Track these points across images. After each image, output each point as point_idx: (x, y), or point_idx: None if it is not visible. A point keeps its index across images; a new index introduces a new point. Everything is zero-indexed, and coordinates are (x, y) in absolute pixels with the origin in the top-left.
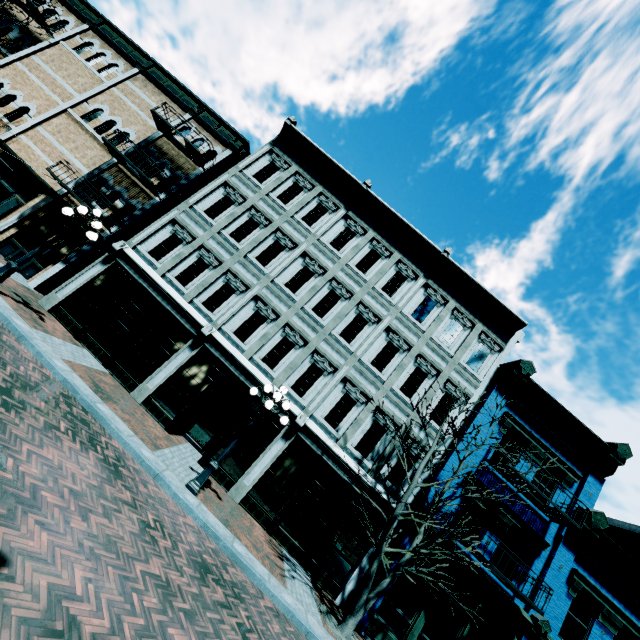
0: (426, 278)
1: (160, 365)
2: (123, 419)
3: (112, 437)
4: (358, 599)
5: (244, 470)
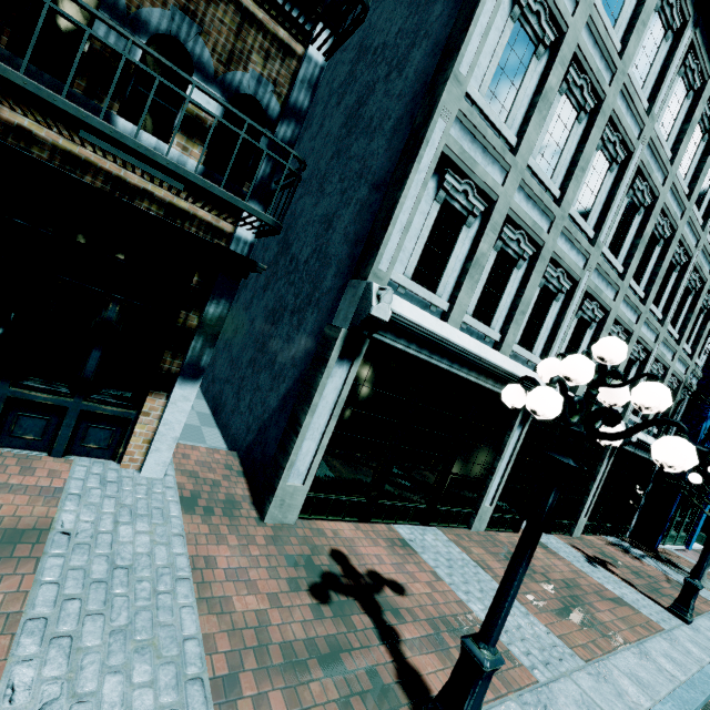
0: None
1: (487, 470)
2: (623, 626)
3: None
4: None
5: (577, 507)
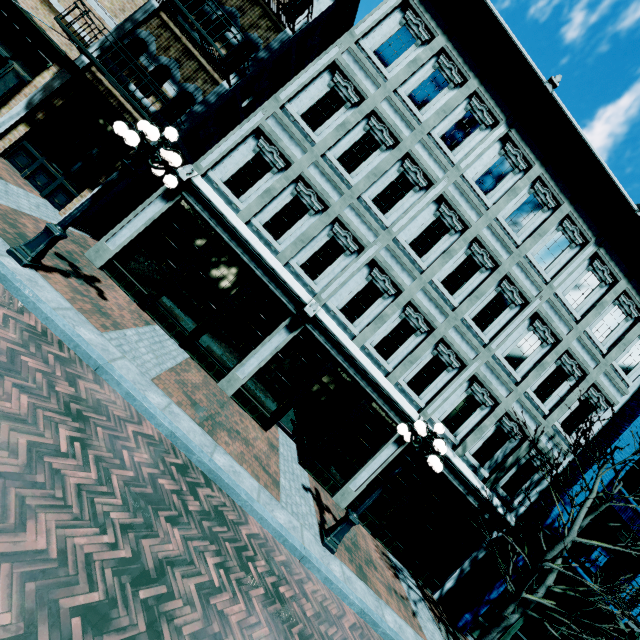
0: (597, 245)
1: (250, 348)
2: (237, 456)
3: (245, 512)
4: (486, 634)
5: (349, 474)
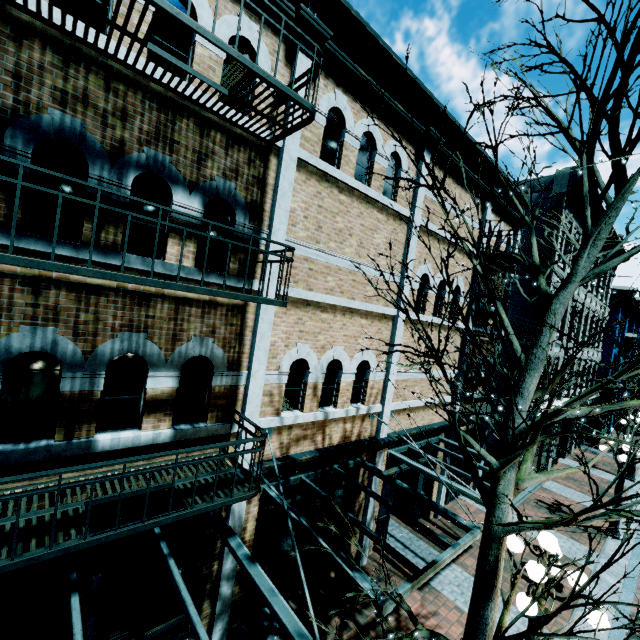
0: None
1: (548, 445)
2: None
3: None
4: None
5: (570, 440)
